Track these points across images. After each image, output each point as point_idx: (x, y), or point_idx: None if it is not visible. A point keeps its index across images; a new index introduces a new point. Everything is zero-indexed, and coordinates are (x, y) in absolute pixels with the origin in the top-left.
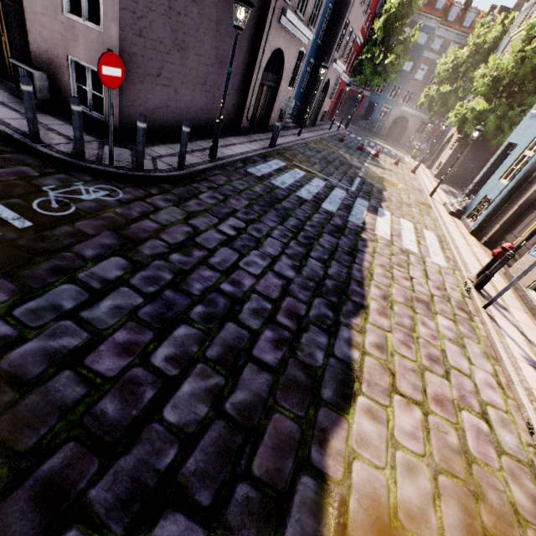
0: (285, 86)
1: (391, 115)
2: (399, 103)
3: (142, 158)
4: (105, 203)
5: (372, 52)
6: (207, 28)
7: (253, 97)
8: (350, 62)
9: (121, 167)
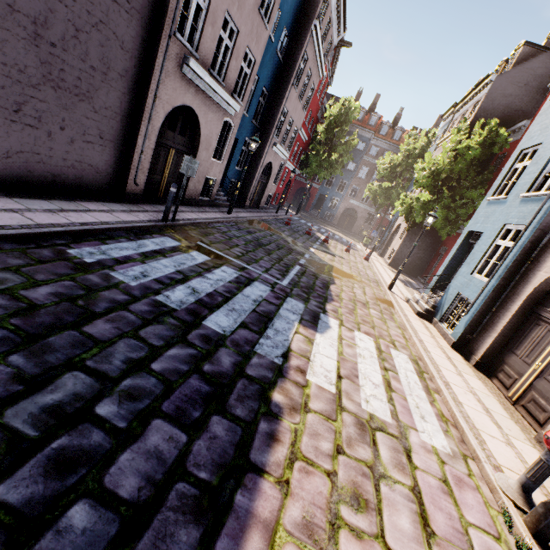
0: (206, 155)
1: (341, 206)
2: (346, 196)
3: None
4: None
5: (317, 149)
6: (5, 19)
7: (146, 156)
8: (296, 155)
9: None
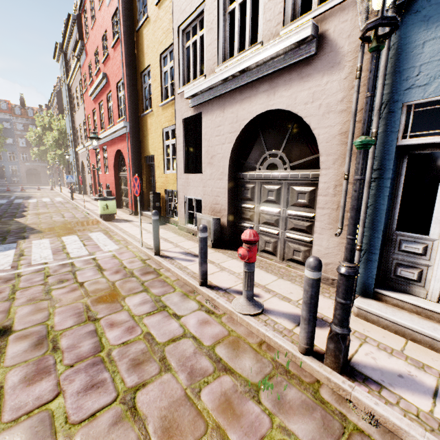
0: None
1: (21, 170)
2: (21, 162)
3: None
4: None
5: None
6: None
7: None
8: None
9: None
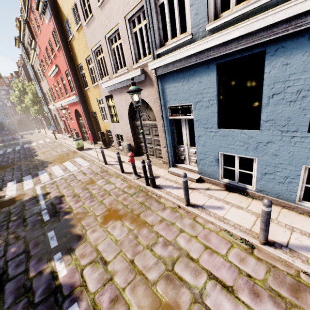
0: None
1: (14, 122)
2: (12, 117)
3: None
4: None
5: None
6: None
7: None
8: None
9: None
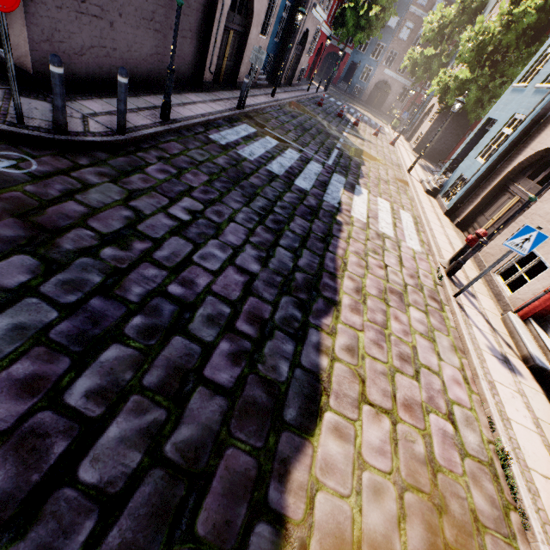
0: (256, 33)
1: (373, 78)
2: (381, 65)
3: (64, 116)
4: (8, 178)
5: (356, 0)
6: None
7: (217, 44)
8: (332, 10)
9: (35, 126)
